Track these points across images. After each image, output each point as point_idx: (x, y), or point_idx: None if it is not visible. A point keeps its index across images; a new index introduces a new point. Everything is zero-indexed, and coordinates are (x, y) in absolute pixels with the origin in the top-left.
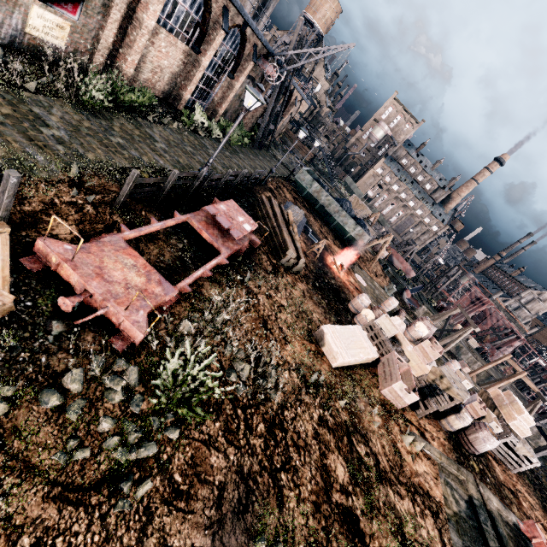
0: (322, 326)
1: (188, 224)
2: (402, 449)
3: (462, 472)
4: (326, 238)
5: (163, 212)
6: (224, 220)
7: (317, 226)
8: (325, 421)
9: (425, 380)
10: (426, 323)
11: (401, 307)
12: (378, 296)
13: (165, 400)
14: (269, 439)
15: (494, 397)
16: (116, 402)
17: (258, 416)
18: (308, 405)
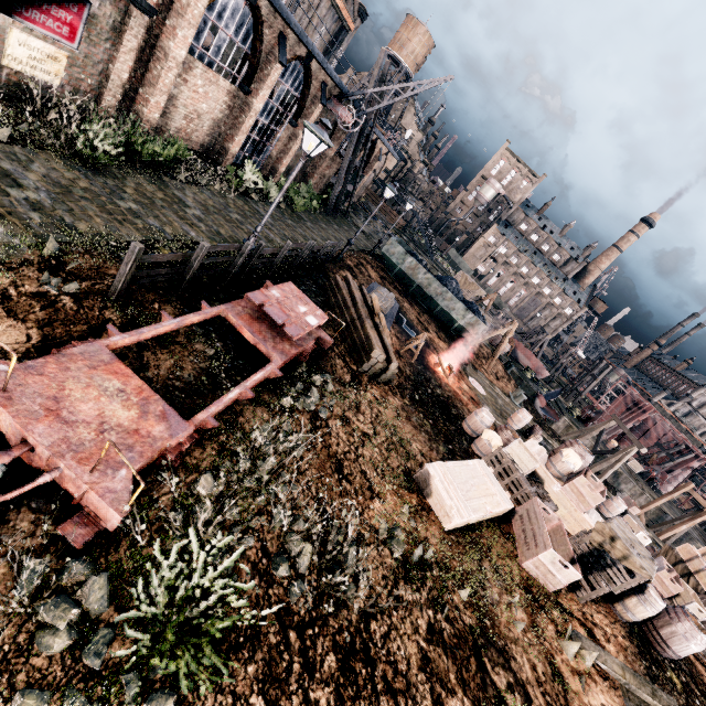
0: (427, 464)
1: (226, 319)
2: (564, 667)
3: (661, 698)
4: (427, 329)
5: (188, 303)
6: (276, 311)
7: (414, 313)
8: (438, 633)
9: (587, 543)
10: (577, 450)
11: (534, 421)
12: (502, 407)
13: (149, 641)
14: (344, 685)
15: (685, 556)
16: (57, 653)
17: (325, 640)
18: (410, 605)
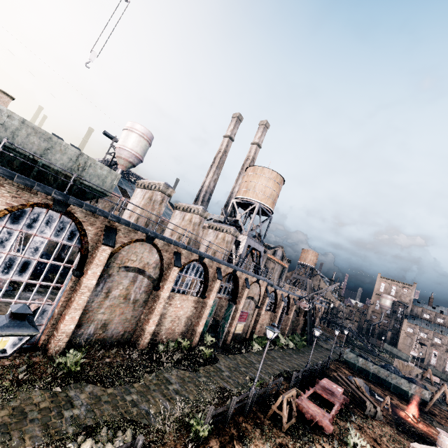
0: (411, 443)
1: (313, 394)
2: None
3: None
4: (391, 398)
5: (302, 390)
6: (328, 387)
7: (379, 390)
8: None
9: None
10: None
11: None
12: None
13: None
14: None
15: None
16: None
17: None
18: None
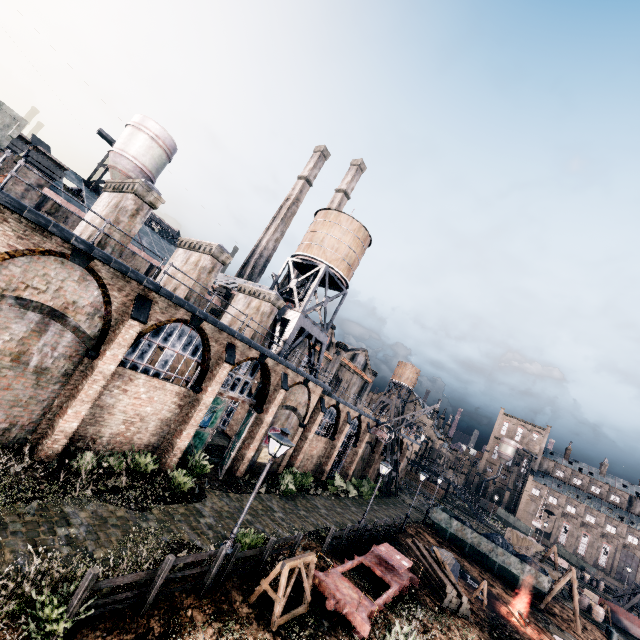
0: None
1: (360, 568)
2: None
3: None
4: (492, 585)
5: (343, 559)
6: (387, 557)
7: (475, 571)
8: None
9: None
10: None
11: None
12: None
13: None
14: None
15: None
16: None
17: None
18: None
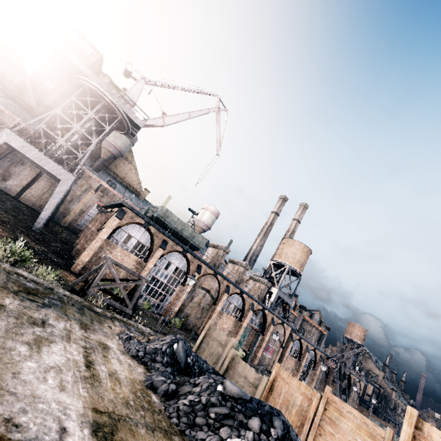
0: None
1: None
2: None
3: None
4: None
5: None
6: None
7: None
8: None
9: None
10: None
11: None
12: None
13: None
14: None
15: None
16: None
17: None
18: None
